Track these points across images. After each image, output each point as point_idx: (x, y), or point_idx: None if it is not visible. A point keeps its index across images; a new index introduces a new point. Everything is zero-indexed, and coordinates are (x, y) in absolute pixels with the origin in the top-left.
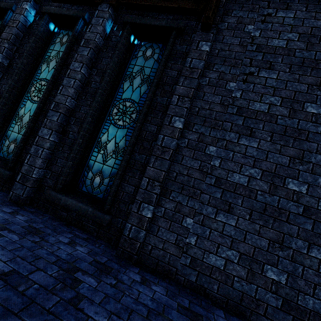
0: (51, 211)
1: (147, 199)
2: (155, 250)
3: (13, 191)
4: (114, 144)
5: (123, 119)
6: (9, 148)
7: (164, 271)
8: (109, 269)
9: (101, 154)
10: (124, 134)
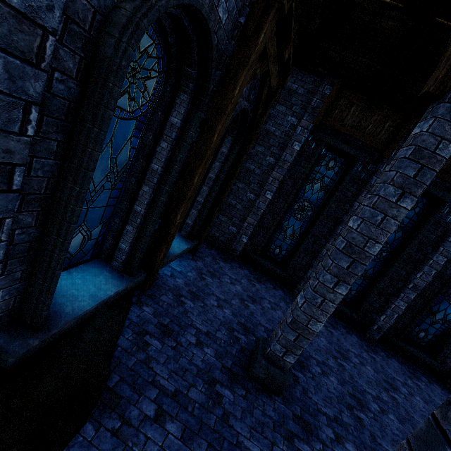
0: (389, 347)
1: None
2: None
3: (370, 335)
4: (443, 315)
5: None
6: None
7: None
8: None
9: (429, 318)
10: None
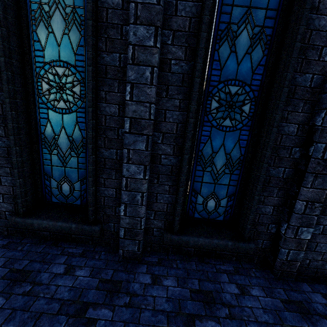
0: (173, 250)
1: (306, 223)
2: (314, 262)
3: (123, 249)
4: (224, 156)
5: (230, 116)
6: (61, 189)
7: (323, 275)
8: (301, 304)
9: (207, 172)
10: (236, 139)
